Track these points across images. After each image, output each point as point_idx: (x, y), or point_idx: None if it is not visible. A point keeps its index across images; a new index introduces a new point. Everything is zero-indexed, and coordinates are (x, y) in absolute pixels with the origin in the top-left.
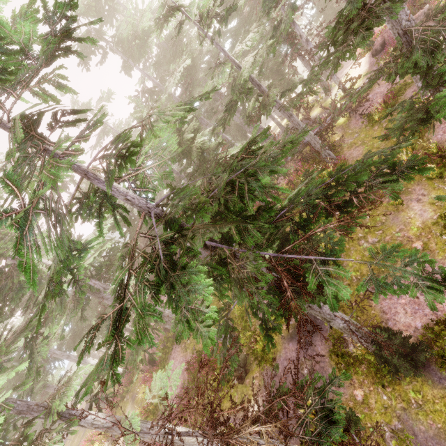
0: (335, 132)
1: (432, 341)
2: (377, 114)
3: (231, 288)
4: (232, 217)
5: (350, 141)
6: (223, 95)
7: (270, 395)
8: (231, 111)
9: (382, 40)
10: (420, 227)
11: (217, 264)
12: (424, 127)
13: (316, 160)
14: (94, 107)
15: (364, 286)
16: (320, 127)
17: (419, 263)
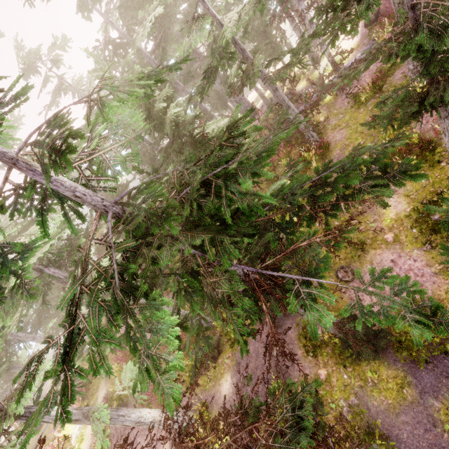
0: (320, 112)
1: (392, 327)
2: (364, 95)
3: (203, 303)
4: (207, 220)
5: (334, 123)
6: (202, 55)
7: (241, 404)
8: (210, 79)
9: (377, 9)
10: (393, 219)
11: (189, 274)
12: (415, 120)
13: (299, 140)
14: (45, 56)
15: (347, 310)
16: (305, 104)
17: (409, 292)
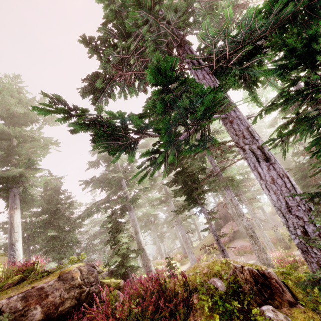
0: None
1: None
2: None
3: None
4: None
5: None
6: None
7: None
8: None
9: None
10: None
11: None
12: None
13: None
14: None
15: None
16: None
17: None
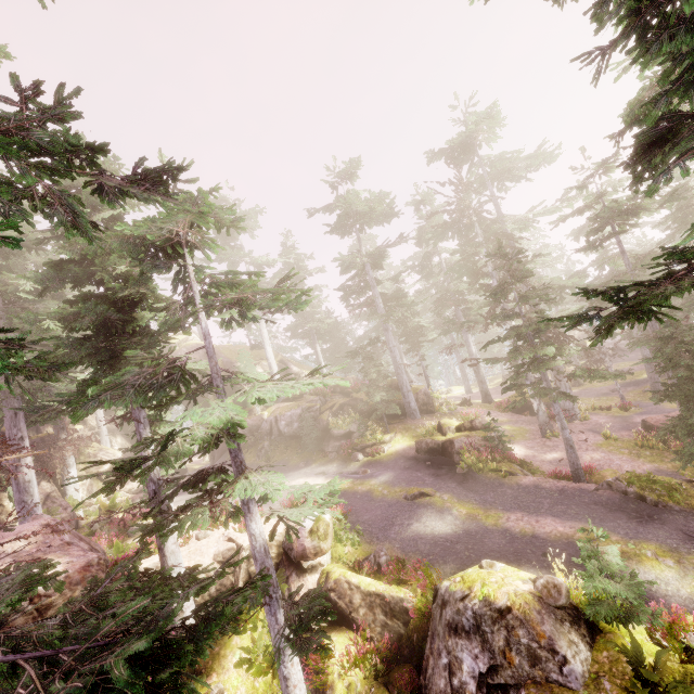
0: None
1: None
2: None
3: None
4: None
5: None
6: None
7: None
8: None
9: None
10: None
11: None
12: None
13: None
14: None
15: None
16: None
17: None
